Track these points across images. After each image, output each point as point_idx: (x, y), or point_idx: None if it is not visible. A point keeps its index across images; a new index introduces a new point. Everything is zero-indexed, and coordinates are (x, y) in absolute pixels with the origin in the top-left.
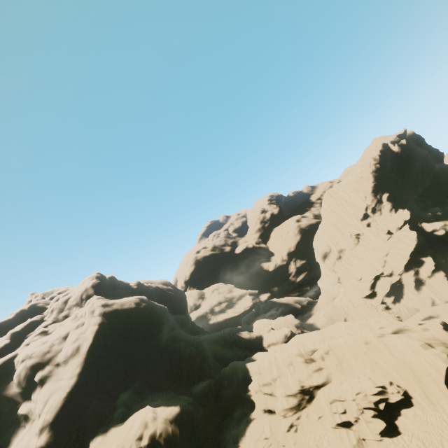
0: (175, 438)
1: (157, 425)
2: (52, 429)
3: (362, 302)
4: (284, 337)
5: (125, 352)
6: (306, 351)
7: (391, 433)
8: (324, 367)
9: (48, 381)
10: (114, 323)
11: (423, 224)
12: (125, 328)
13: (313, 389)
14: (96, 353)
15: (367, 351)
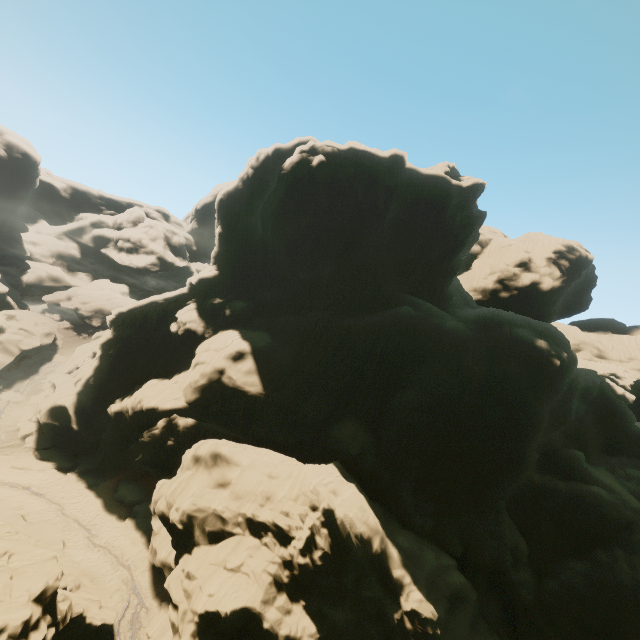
0: None
1: None
2: None
3: None
4: None
5: None
6: None
7: None
8: None
9: None
10: None
11: (190, 304)
12: None
13: None
14: None
15: None
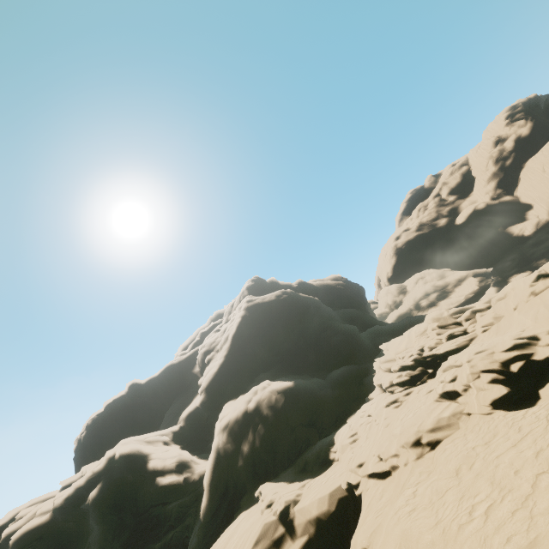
0: (276, 405)
1: (264, 393)
2: (206, 393)
3: None
4: None
5: (265, 340)
6: (451, 313)
7: (520, 407)
8: (471, 331)
9: (211, 362)
10: (255, 315)
11: None
12: (265, 319)
13: (443, 360)
14: (241, 340)
15: (545, 290)
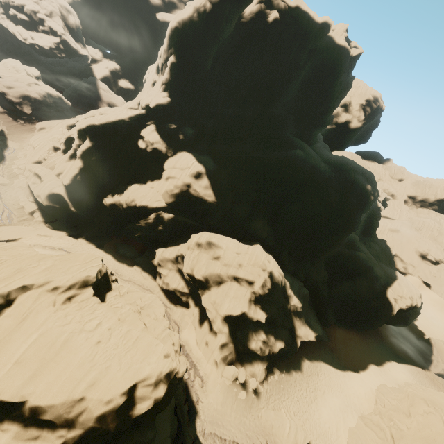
0: None
1: None
2: None
3: (65, 131)
4: None
5: None
6: None
7: None
8: None
9: None
10: None
11: (151, 125)
12: None
13: None
14: None
15: None
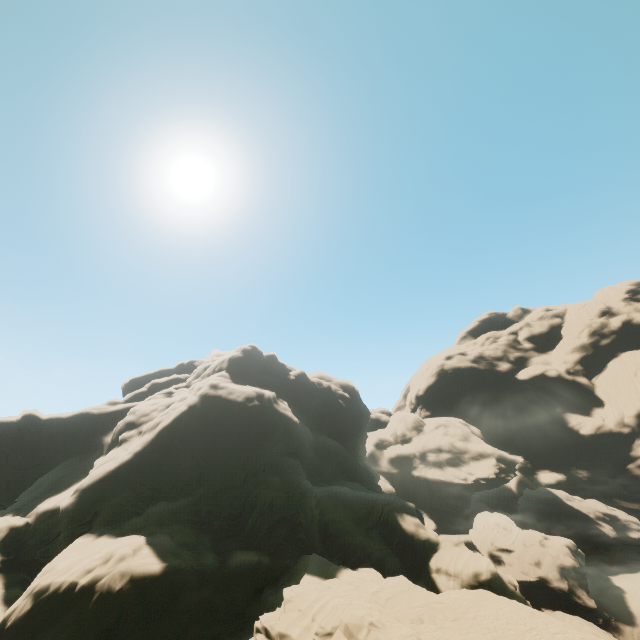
0: (111, 605)
1: (113, 570)
2: (80, 496)
3: None
4: (473, 574)
5: (197, 453)
6: None
7: None
8: None
9: (122, 445)
10: (207, 411)
11: None
12: (215, 424)
13: None
14: (170, 438)
15: None
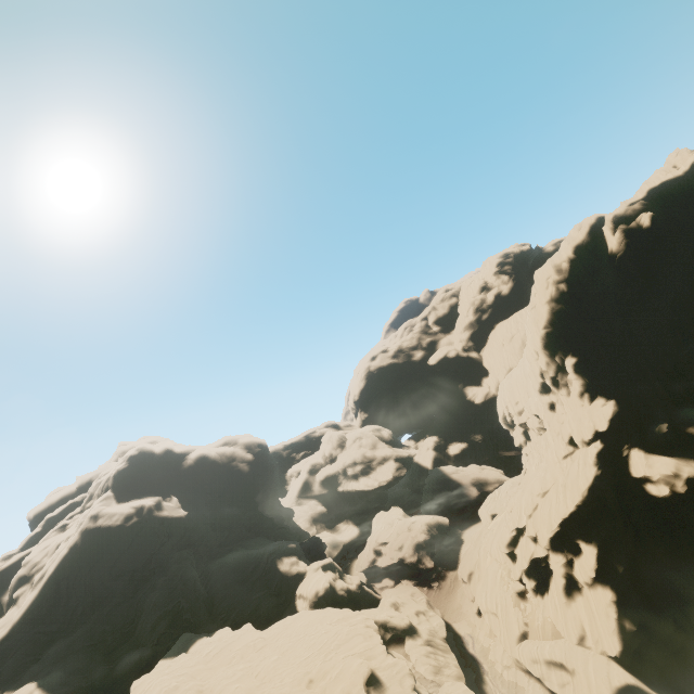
0: None
1: None
2: None
3: (501, 558)
4: (315, 594)
5: (84, 588)
6: None
7: None
8: None
9: (16, 603)
10: (89, 545)
11: (633, 453)
12: (98, 555)
13: None
14: (58, 583)
15: None
